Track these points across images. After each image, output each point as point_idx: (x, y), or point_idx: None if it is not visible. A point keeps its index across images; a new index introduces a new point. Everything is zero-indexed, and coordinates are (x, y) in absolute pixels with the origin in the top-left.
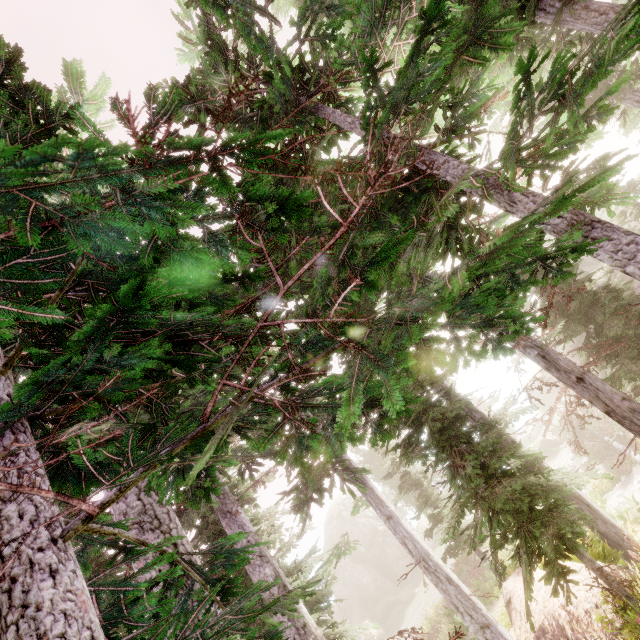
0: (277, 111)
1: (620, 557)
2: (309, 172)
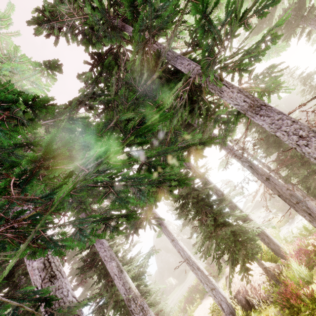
0: (97, 29)
1: (278, 260)
2: (122, 66)
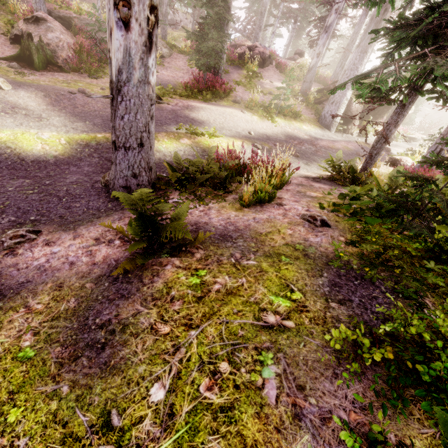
0: None
1: None
2: None
